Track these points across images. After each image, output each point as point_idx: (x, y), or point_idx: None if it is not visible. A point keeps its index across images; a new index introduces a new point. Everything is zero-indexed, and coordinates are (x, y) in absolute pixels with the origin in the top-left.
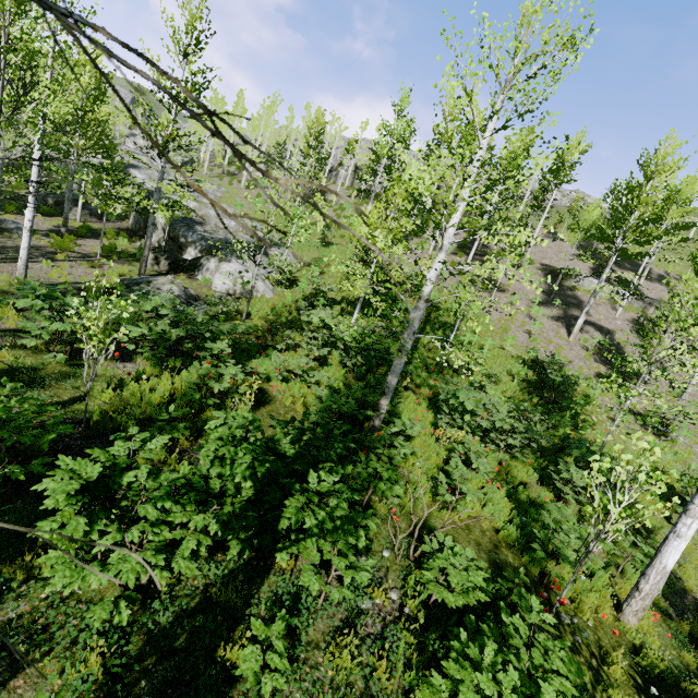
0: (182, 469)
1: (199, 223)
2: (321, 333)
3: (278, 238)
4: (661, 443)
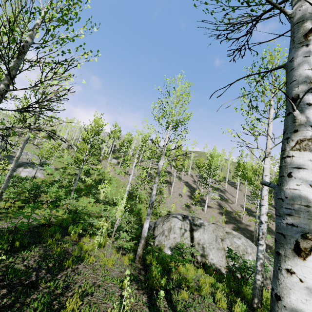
0: (22, 186)
1: (15, 157)
2: (58, 182)
3: (49, 162)
4: (160, 206)
